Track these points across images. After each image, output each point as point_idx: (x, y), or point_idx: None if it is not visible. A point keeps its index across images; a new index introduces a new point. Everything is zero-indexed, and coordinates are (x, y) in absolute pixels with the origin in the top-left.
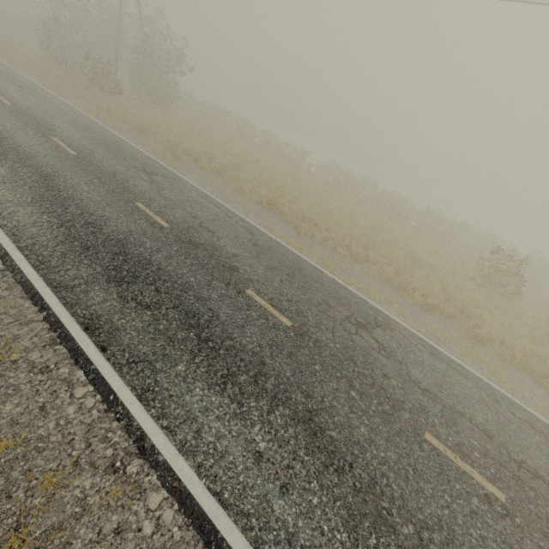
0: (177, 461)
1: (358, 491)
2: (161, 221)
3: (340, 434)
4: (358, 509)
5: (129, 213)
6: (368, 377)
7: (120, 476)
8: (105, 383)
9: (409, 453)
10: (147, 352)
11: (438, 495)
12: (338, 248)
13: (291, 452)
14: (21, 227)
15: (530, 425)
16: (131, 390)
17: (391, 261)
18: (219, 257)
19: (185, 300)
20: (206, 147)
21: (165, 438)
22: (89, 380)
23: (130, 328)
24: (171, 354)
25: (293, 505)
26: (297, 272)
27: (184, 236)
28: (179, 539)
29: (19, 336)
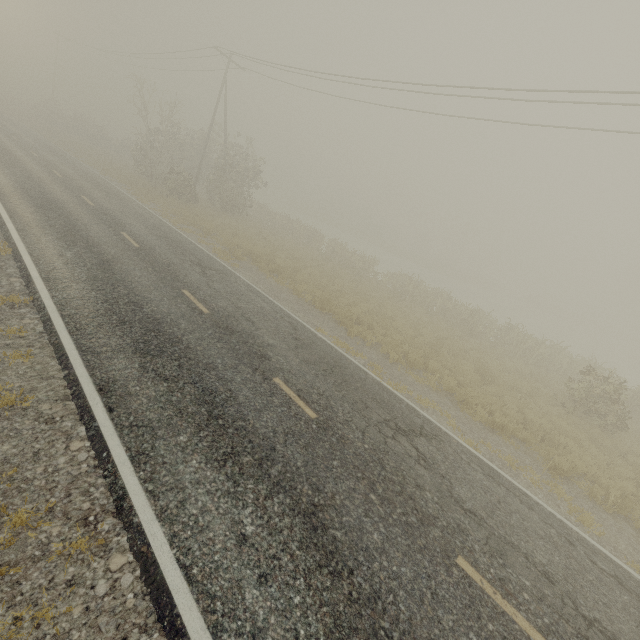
0: (152, 526)
1: (354, 602)
2: (203, 308)
3: (346, 536)
4: (349, 622)
5: (173, 297)
6: (396, 483)
7: (90, 530)
8: (103, 440)
9: (431, 574)
10: (152, 419)
11: (461, 630)
12: (391, 352)
13: (281, 542)
14: (70, 299)
15: (618, 580)
16: (126, 451)
17: (456, 373)
18: (253, 345)
19: (206, 378)
20: (267, 250)
21: (146, 501)
22: (88, 436)
23: (143, 395)
24: (177, 425)
25: (269, 598)
26: (337, 369)
27: (222, 322)
28: (132, 606)
29: (36, 388)
